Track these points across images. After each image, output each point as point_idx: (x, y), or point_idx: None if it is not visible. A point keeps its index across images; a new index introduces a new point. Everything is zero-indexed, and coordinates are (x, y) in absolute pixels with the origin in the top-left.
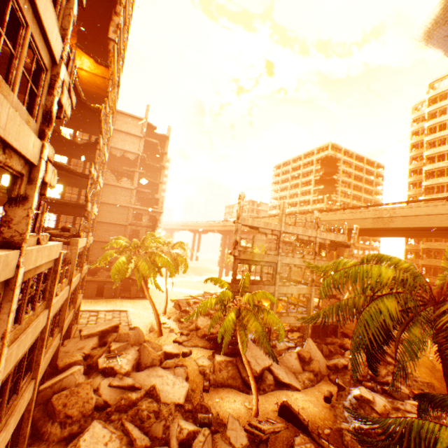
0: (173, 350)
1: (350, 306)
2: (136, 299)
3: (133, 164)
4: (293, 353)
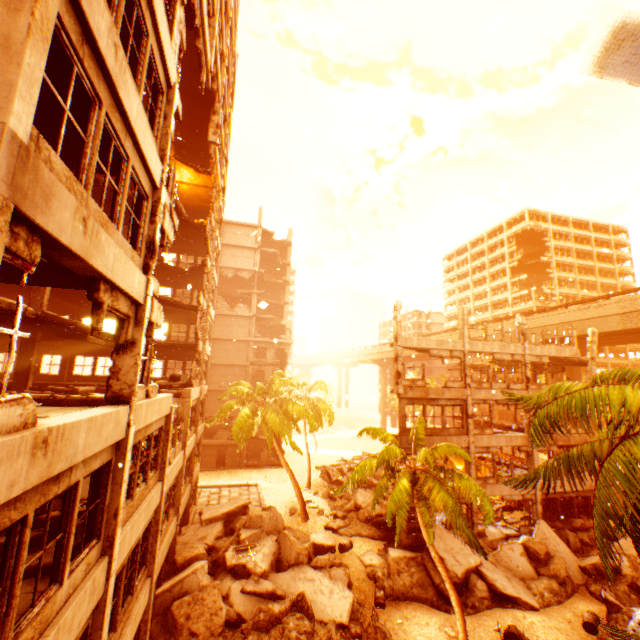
0: (325, 540)
1: (587, 457)
2: (268, 468)
3: (249, 285)
4: (516, 546)
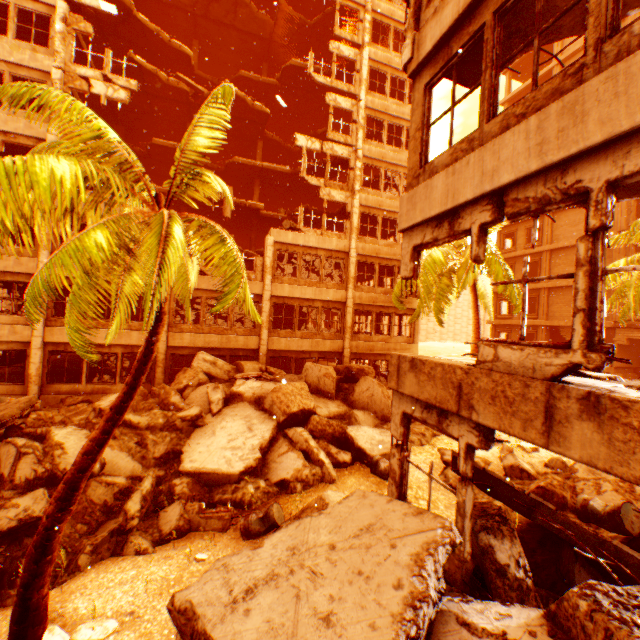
0: (365, 440)
1: None
2: None
3: None
4: None
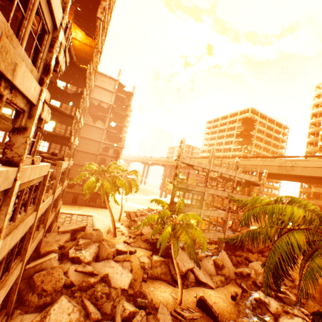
0: (123, 248)
1: (263, 234)
2: (100, 208)
3: (106, 111)
4: (210, 260)
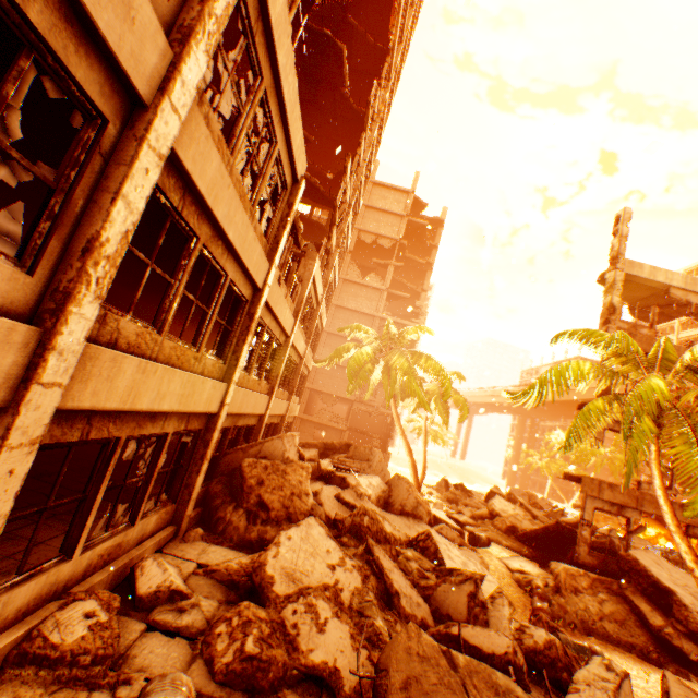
0: (449, 521)
1: None
2: None
3: None
4: None
